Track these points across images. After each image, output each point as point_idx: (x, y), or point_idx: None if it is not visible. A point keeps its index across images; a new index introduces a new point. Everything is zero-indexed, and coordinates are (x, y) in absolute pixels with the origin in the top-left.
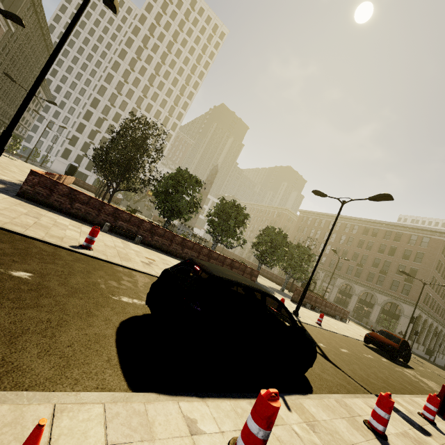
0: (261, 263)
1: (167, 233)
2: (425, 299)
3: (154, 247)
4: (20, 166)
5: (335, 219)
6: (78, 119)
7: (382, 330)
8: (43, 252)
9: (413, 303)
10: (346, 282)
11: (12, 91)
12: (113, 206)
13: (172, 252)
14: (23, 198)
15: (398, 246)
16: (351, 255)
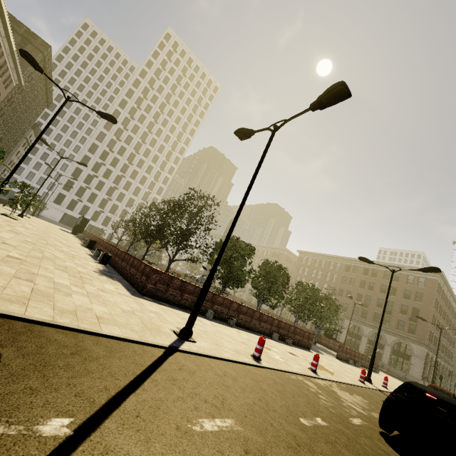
0: (297, 318)
1: (249, 310)
2: (429, 337)
3: (239, 326)
4: (48, 228)
5: (389, 286)
6: (74, 164)
7: (430, 385)
8: (271, 381)
9: (420, 342)
10: (354, 323)
11: (7, 137)
12: (212, 292)
13: (252, 327)
14: (147, 296)
15: (397, 286)
16: (355, 295)
